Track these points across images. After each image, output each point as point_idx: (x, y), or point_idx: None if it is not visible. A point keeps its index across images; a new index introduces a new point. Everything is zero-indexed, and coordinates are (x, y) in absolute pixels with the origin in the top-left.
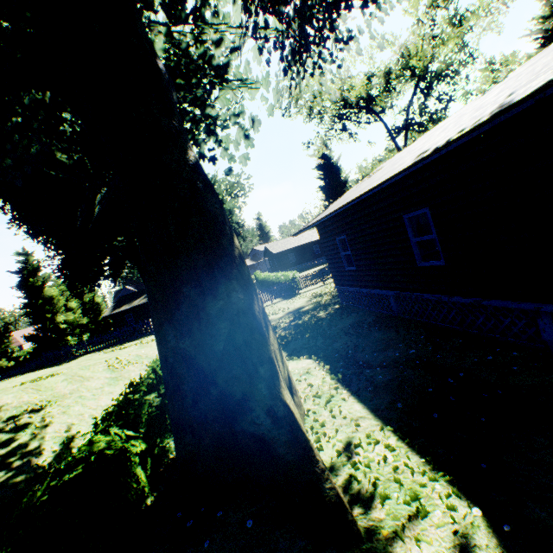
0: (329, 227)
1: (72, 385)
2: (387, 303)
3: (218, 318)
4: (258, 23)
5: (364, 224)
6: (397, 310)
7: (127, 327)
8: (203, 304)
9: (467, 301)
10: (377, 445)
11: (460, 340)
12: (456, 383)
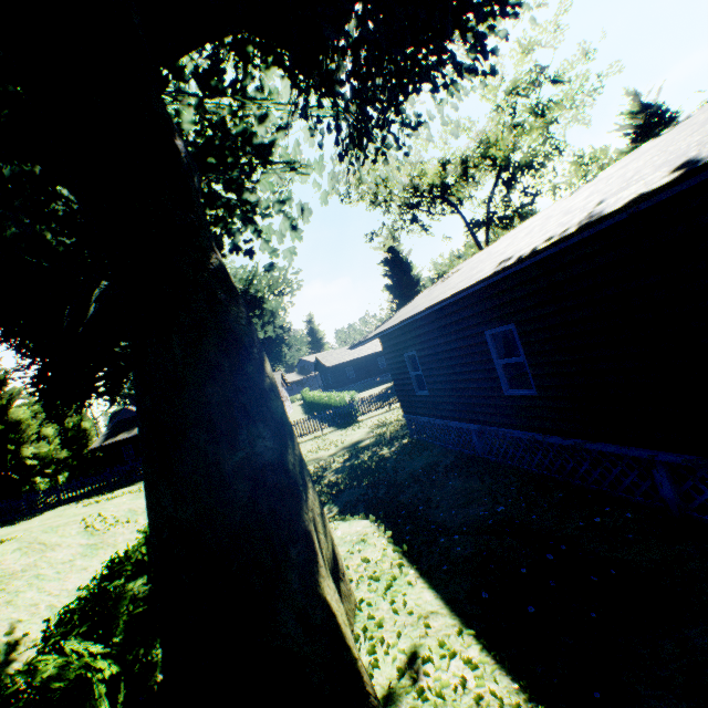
0: (395, 340)
1: (27, 558)
2: (469, 440)
3: (235, 476)
4: (308, 104)
5: (438, 338)
6: (481, 449)
7: (121, 466)
8: (216, 456)
9: (566, 443)
10: (453, 659)
11: (561, 493)
12: (557, 559)
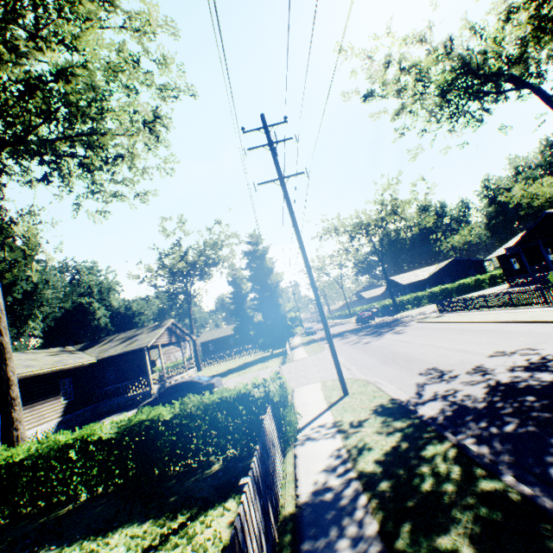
0: None
1: None
2: None
3: None
4: None
5: None
6: None
7: None
8: None
9: None
10: None
11: None
12: None
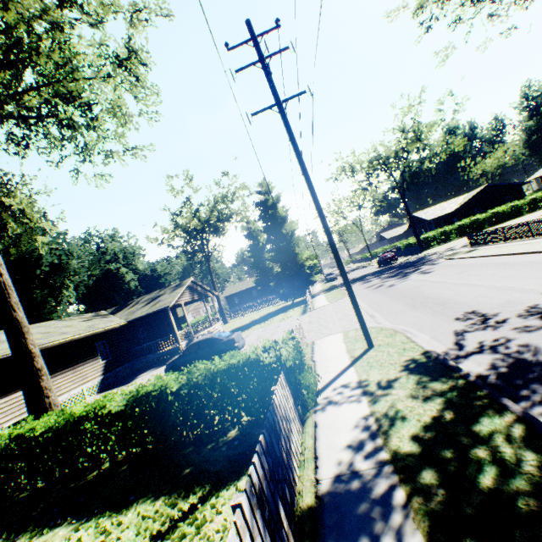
0: None
1: None
2: None
3: None
4: None
5: None
6: None
7: None
8: None
9: None
10: None
11: None
12: None
